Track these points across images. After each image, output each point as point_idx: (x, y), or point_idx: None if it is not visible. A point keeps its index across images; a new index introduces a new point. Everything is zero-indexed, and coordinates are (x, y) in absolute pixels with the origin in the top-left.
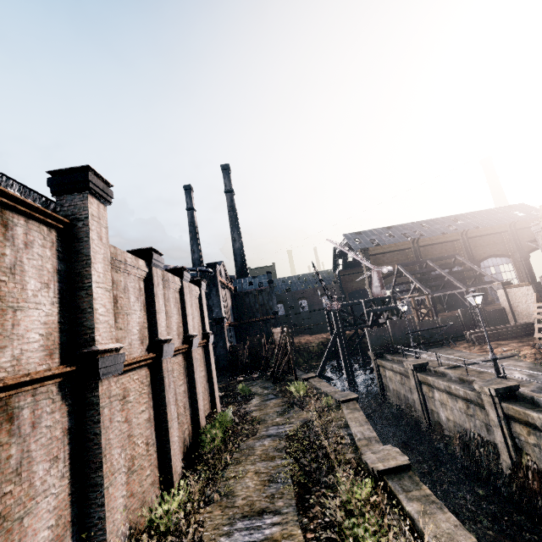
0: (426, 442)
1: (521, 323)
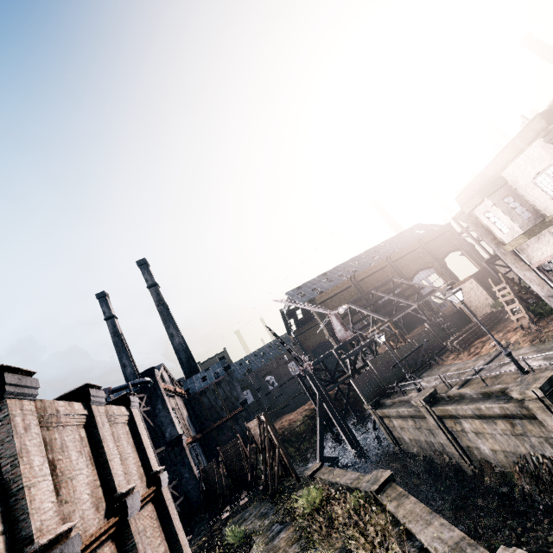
0: (485, 494)
1: (484, 314)
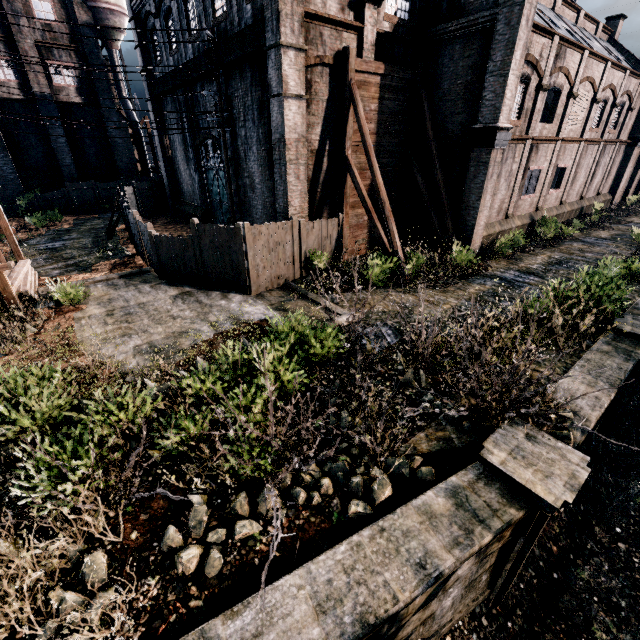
0: None
1: None
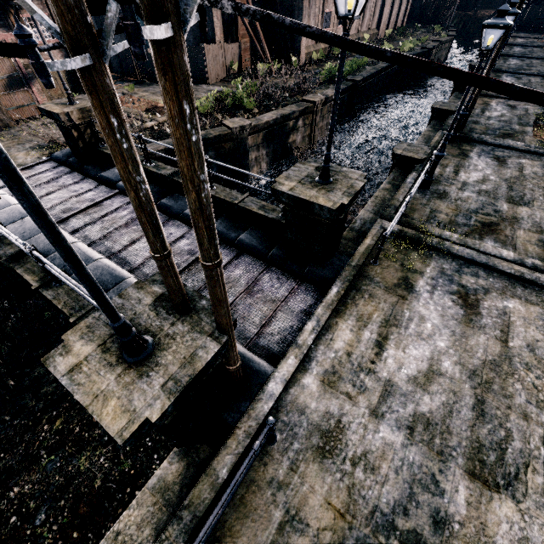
0: None
1: None
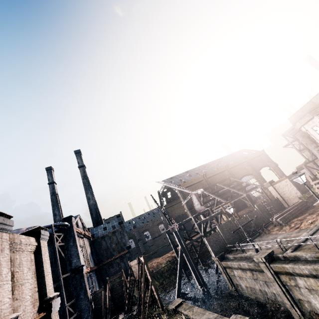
0: None
1: (296, 202)
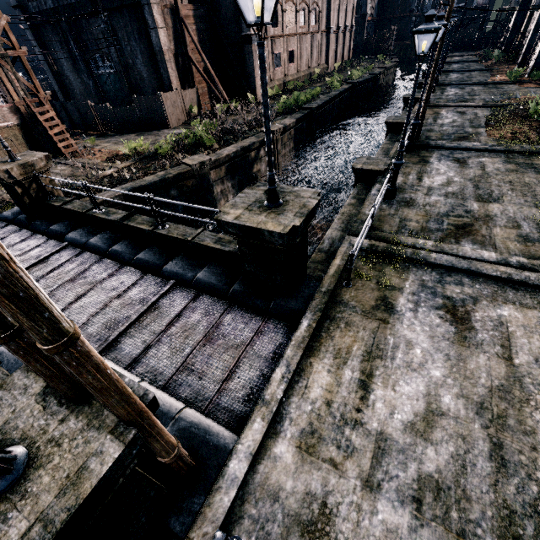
0: None
1: None
